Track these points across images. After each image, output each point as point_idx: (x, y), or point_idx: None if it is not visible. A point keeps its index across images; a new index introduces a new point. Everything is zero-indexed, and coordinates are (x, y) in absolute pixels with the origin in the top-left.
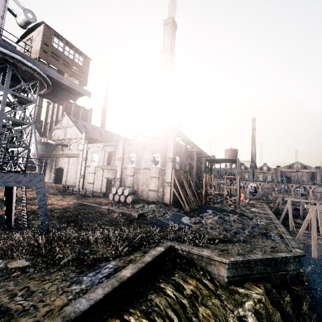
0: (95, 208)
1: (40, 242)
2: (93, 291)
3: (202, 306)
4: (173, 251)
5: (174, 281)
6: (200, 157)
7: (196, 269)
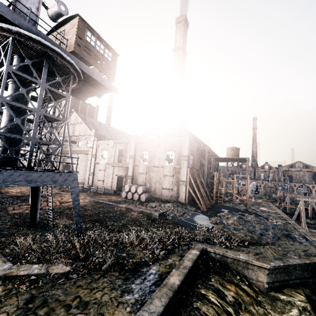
0: (115, 206)
1: (76, 245)
2: (150, 302)
3: (247, 315)
4: (205, 253)
5: (213, 287)
6: (209, 155)
7: (232, 273)
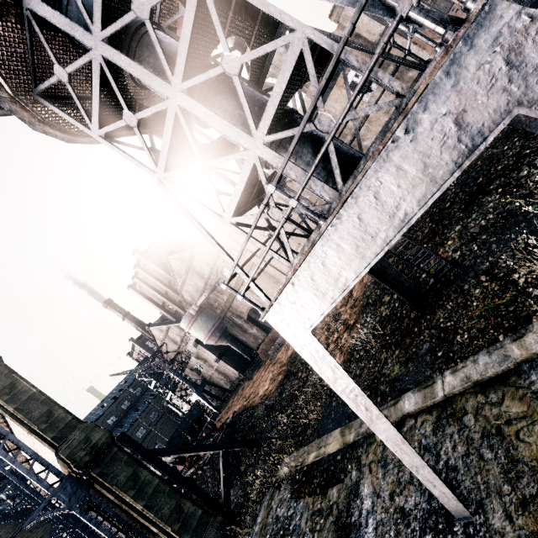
0: None
1: None
2: None
3: None
4: None
5: None
6: None
7: None
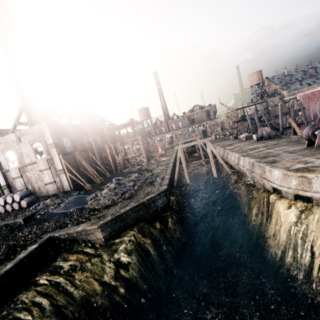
0: None
1: None
2: None
3: (80, 273)
4: (57, 239)
5: (53, 267)
6: (103, 128)
7: (79, 244)
